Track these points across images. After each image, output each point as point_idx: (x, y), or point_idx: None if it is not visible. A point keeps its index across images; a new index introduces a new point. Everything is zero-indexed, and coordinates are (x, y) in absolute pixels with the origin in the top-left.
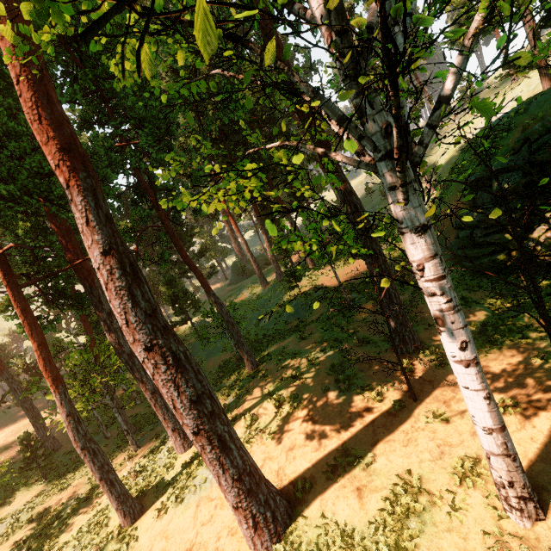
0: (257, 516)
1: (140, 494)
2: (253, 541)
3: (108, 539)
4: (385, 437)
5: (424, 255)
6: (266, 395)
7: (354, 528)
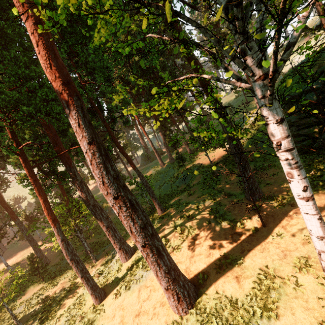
0: (179, 294)
1: (103, 286)
2: (177, 308)
3: (87, 311)
4: (248, 248)
5: (281, 136)
6: (172, 227)
7: (237, 299)
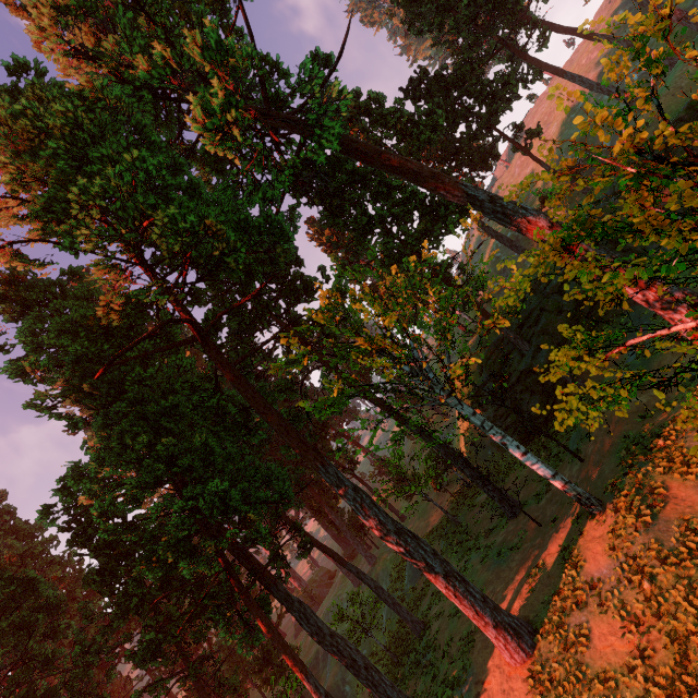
0: (511, 624)
1: None
2: (521, 648)
3: None
4: (541, 551)
5: (481, 422)
6: (453, 616)
7: (558, 586)
